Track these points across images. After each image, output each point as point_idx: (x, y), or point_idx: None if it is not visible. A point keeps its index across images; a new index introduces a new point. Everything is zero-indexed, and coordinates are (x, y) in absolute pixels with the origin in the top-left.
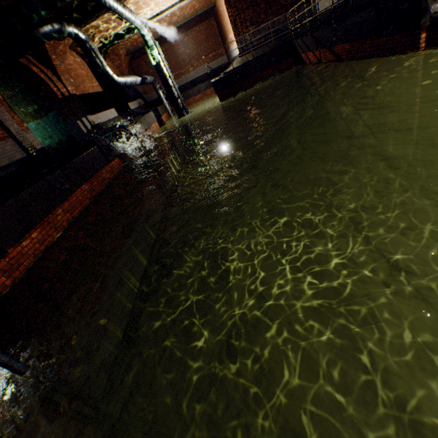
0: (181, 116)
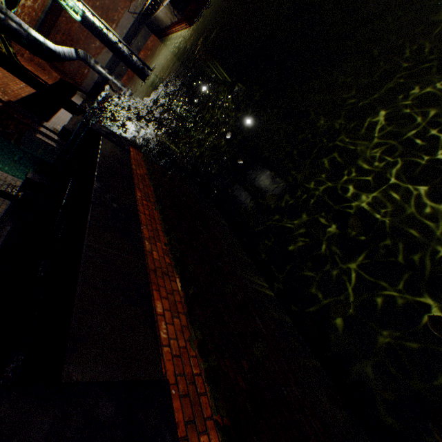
0: (145, 79)
